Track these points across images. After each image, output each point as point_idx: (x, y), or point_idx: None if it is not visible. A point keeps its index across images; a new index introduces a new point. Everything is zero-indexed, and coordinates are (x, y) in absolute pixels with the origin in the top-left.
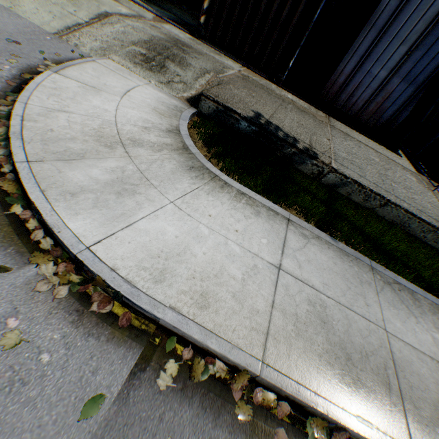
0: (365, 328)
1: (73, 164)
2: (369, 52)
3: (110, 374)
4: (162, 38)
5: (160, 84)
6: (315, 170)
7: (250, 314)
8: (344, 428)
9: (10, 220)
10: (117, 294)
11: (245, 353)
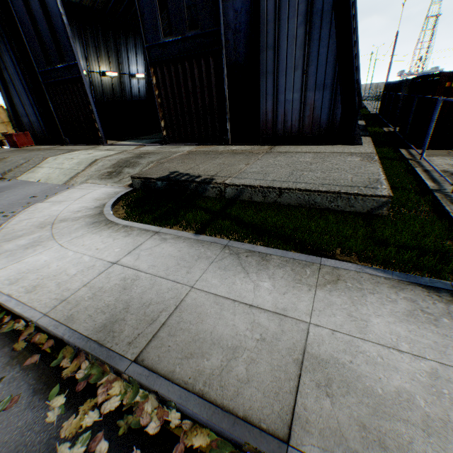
0: (168, 288)
1: (12, 241)
2: (276, 89)
3: None
4: (129, 157)
5: (114, 183)
6: (217, 191)
7: (61, 292)
8: (80, 349)
9: None
10: None
11: (37, 311)
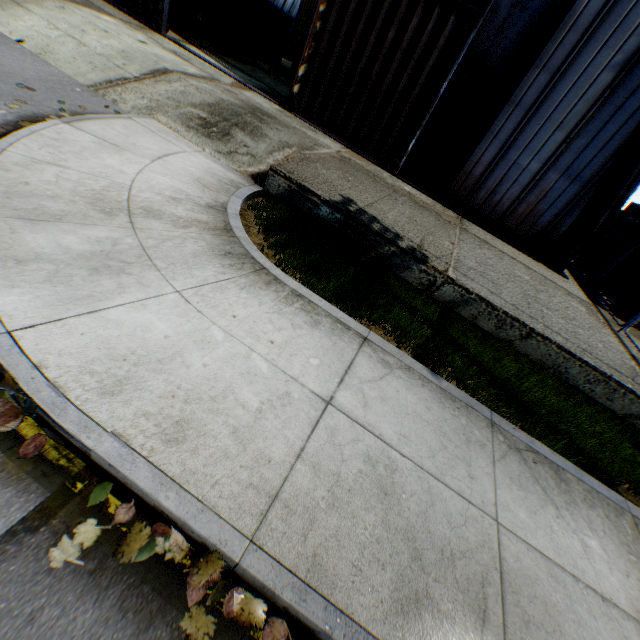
0: (460, 513)
1: (39, 225)
2: (514, 137)
3: None
4: (236, 104)
5: (218, 153)
6: (425, 279)
7: (253, 462)
8: None
9: None
10: (31, 404)
11: (224, 522)
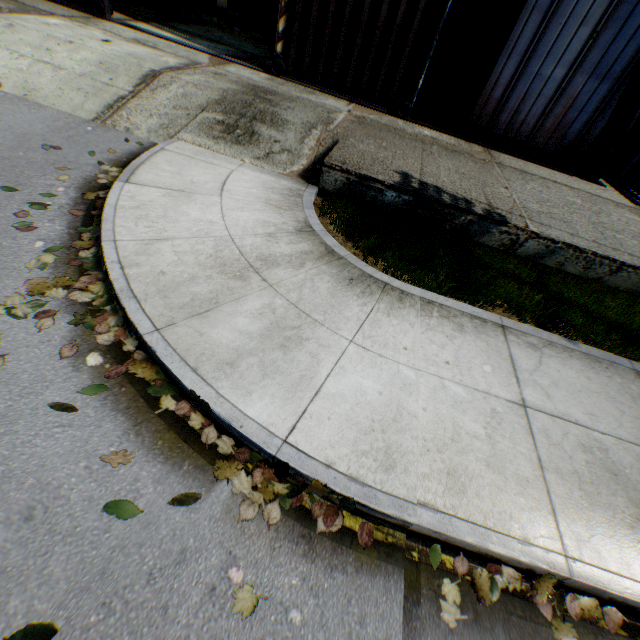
0: None
1: (210, 318)
2: (534, 46)
3: (381, 620)
4: (236, 90)
5: (257, 160)
6: (506, 240)
7: (519, 487)
8: None
9: (166, 422)
10: (346, 500)
11: (540, 548)
